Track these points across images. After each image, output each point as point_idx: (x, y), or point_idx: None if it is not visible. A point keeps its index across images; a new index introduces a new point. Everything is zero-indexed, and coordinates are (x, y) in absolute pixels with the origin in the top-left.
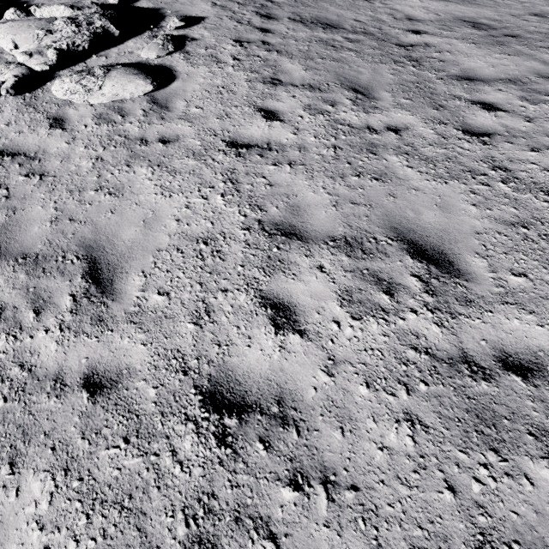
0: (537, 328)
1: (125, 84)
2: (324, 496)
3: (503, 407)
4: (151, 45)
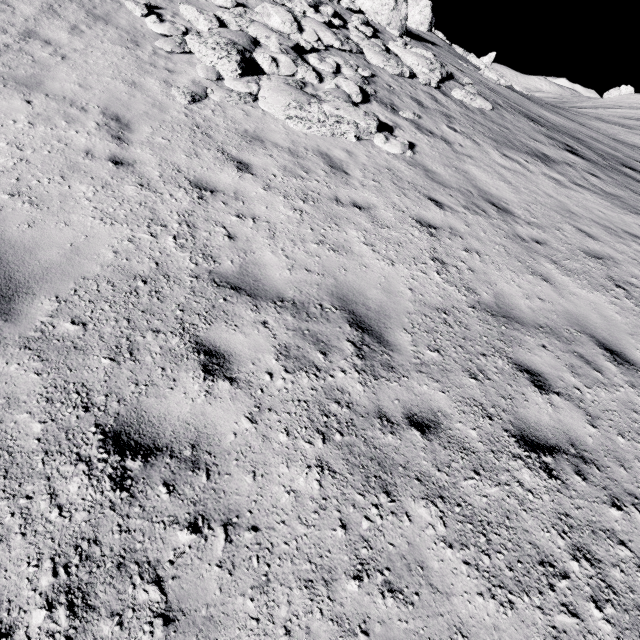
0: None
1: (485, 102)
2: None
3: None
4: (472, 88)
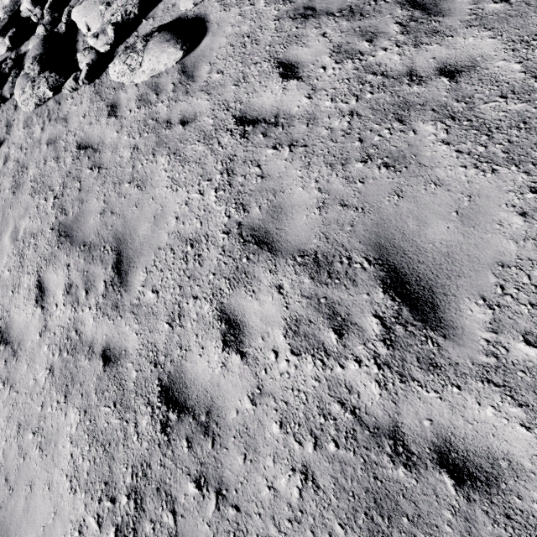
0: (518, 428)
1: (159, 56)
2: (214, 502)
3: (410, 504)
4: None
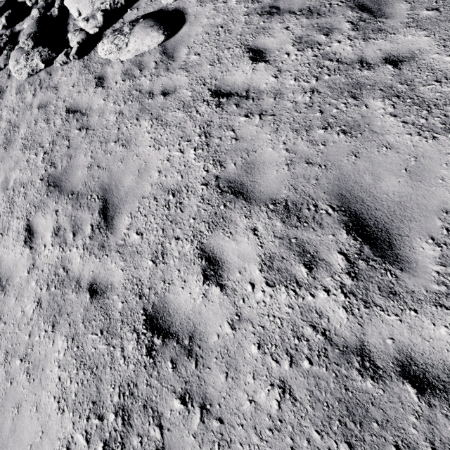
0: None
1: (143, 38)
2: (199, 416)
3: (379, 411)
4: None
